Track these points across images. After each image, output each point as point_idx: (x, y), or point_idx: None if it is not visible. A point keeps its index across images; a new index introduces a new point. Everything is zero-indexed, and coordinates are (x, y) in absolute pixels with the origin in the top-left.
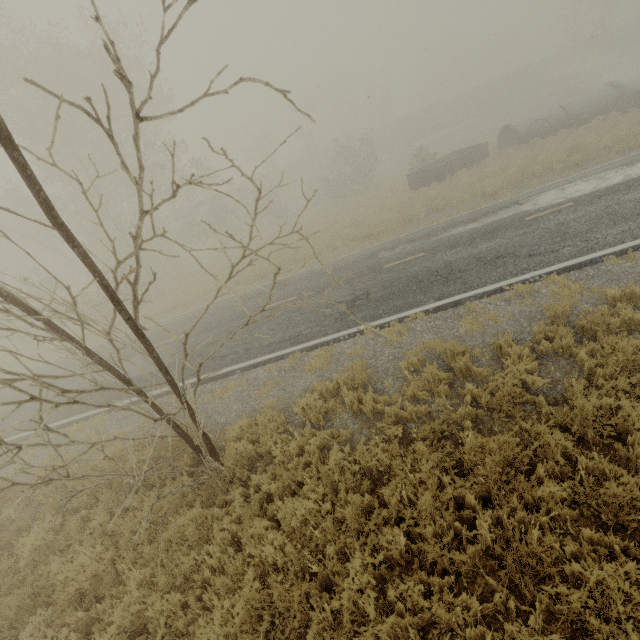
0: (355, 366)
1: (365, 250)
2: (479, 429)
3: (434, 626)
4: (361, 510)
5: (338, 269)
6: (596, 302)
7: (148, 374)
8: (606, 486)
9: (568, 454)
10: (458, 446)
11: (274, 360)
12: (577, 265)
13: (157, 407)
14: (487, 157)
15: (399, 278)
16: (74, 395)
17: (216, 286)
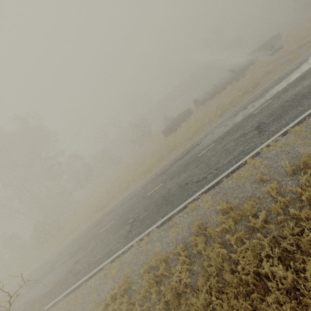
0: (120, 280)
1: (143, 182)
2: None
3: None
4: None
5: (132, 198)
6: (217, 211)
7: (48, 290)
8: None
9: None
10: None
11: (98, 271)
12: (212, 186)
13: None
14: (192, 113)
15: (151, 203)
16: None
17: (88, 215)
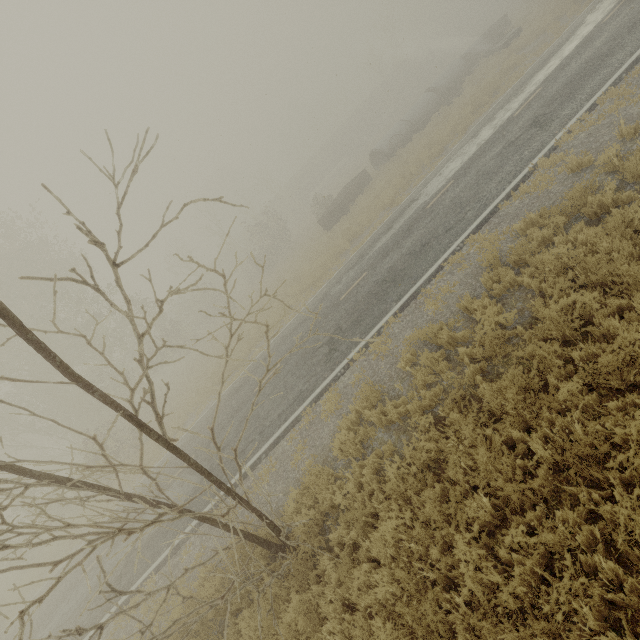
0: (363, 388)
1: (317, 295)
2: (490, 379)
3: (554, 558)
4: (439, 502)
5: (303, 322)
6: (512, 239)
7: None
8: (599, 360)
9: (564, 358)
10: (482, 402)
11: (291, 427)
12: (483, 221)
13: (211, 520)
14: (371, 179)
15: (358, 301)
16: (109, 578)
17: (201, 396)
